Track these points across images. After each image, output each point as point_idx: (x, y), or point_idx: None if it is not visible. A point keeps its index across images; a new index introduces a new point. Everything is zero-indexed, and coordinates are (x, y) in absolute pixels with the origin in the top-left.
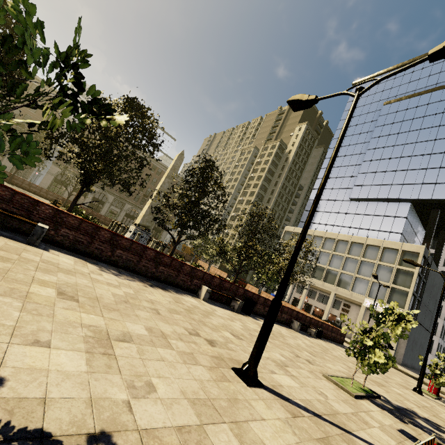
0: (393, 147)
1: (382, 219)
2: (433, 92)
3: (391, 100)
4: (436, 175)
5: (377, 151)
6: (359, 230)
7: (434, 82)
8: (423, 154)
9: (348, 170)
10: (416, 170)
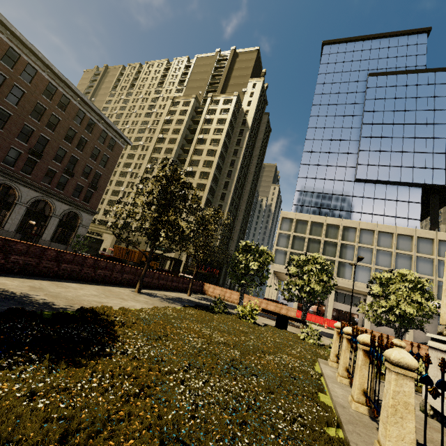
0: (392, 125)
1: (396, 204)
2: (419, 74)
3: (377, 72)
4: (444, 161)
5: (376, 127)
6: (373, 216)
7: (413, 64)
8: (426, 137)
9: (341, 145)
10: (423, 153)
